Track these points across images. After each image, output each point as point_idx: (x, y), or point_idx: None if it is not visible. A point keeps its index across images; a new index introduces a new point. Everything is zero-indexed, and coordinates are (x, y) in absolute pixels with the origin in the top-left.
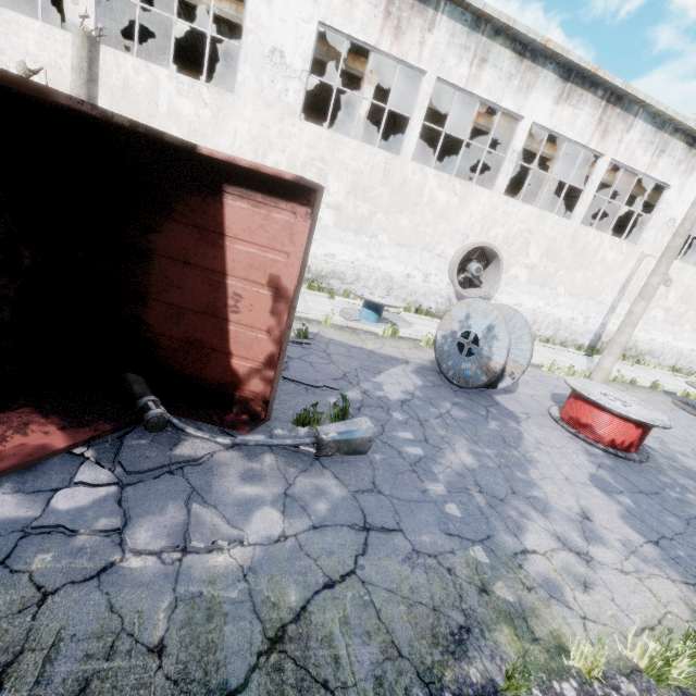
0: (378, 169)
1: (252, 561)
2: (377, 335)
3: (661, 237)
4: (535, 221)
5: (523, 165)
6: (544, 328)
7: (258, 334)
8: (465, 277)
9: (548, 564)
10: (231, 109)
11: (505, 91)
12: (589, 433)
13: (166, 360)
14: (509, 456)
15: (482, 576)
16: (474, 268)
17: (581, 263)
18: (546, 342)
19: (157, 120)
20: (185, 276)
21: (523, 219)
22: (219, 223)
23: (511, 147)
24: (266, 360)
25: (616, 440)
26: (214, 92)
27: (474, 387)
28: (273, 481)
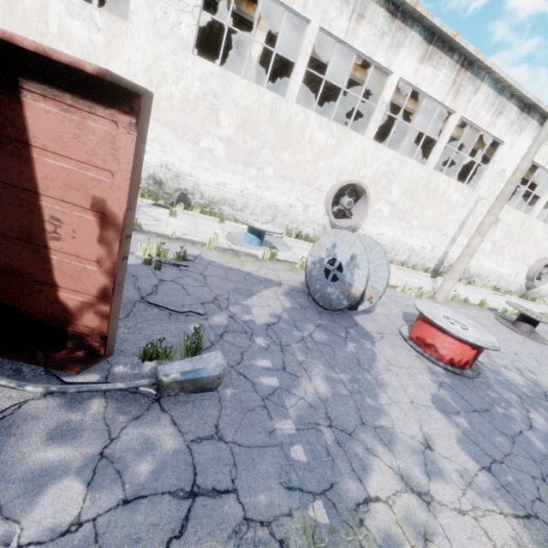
0: (266, 108)
1: None
2: (257, 258)
3: (494, 184)
4: (398, 164)
5: (391, 119)
6: (400, 254)
7: (86, 265)
8: (339, 209)
9: (390, 515)
10: (124, 36)
11: (378, 47)
12: (433, 352)
13: None
14: (362, 380)
15: (318, 546)
16: (346, 201)
17: (432, 202)
18: (401, 265)
19: (47, 39)
20: None
21: (388, 162)
22: (20, 129)
23: (381, 98)
24: (99, 293)
25: (454, 359)
26: (107, 18)
27: (337, 310)
28: (91, 436)
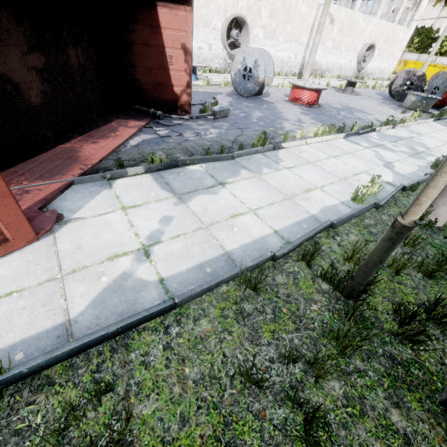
0: None
1: (217, 136)
2: (200, 86)
3: None
4: None
5: None
6: (276, 67)
7: (181, 73)
8: (231, 42)
9: (290, 128)
10: None
11: None
12: (300, 102)
13: (148, 95)
14: (273, 112)
15: (274, 131)
16: (235, 34)
17: (289, 18)
18: (278, 75)
19: None
20: (148, 52)
21: None
22: (157, 22)
23: None
24: (187, 85)
25: (309, 101)
26: None
27: (254, 94)
28: (207, 125)
